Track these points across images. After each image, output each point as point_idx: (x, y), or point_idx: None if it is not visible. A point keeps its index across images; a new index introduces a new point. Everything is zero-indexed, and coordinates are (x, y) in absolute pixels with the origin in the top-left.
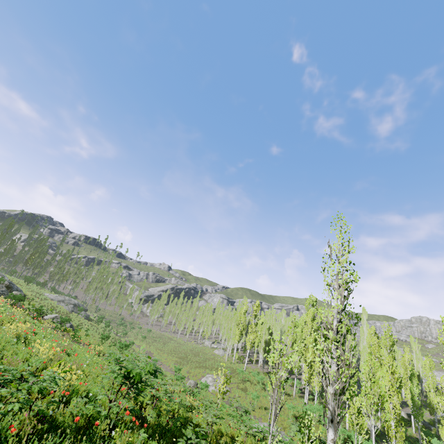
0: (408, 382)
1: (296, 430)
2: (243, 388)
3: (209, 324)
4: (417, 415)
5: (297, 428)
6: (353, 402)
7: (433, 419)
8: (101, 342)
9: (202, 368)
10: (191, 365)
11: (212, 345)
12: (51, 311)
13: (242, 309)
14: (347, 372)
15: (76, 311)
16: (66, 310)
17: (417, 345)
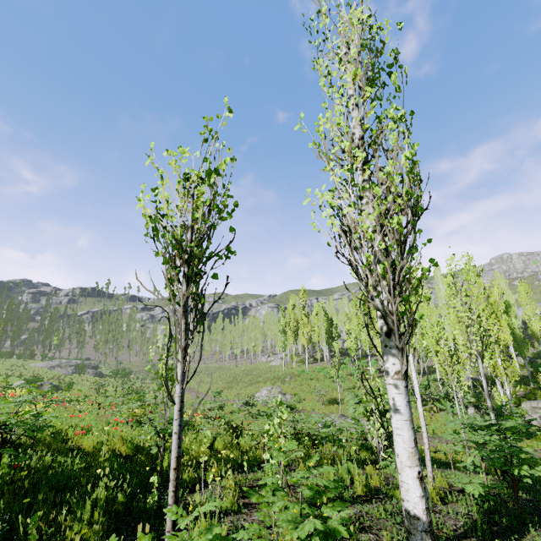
0: (503, 319)
1: (355, 403)
2: (307, 389)
3: (258, 337)
4: (522, 349)
5: (355, 399)
6: (441, 346)
7: (536, 352)
8: (97, 392)
9: (255, 384)
10: (241, 385)
11: (268, 358)
12: (20, 377)
13: (288, 305)
14: (400, 201)
15: (80, 371)
16: (59, 373)
17: (504, 281)
